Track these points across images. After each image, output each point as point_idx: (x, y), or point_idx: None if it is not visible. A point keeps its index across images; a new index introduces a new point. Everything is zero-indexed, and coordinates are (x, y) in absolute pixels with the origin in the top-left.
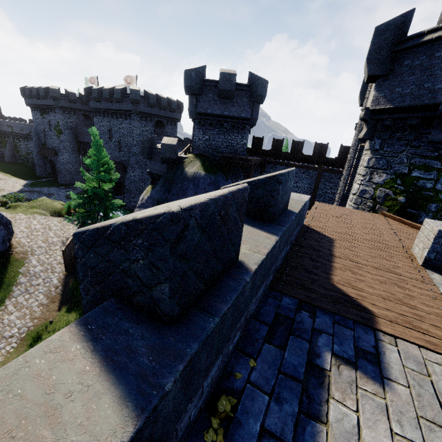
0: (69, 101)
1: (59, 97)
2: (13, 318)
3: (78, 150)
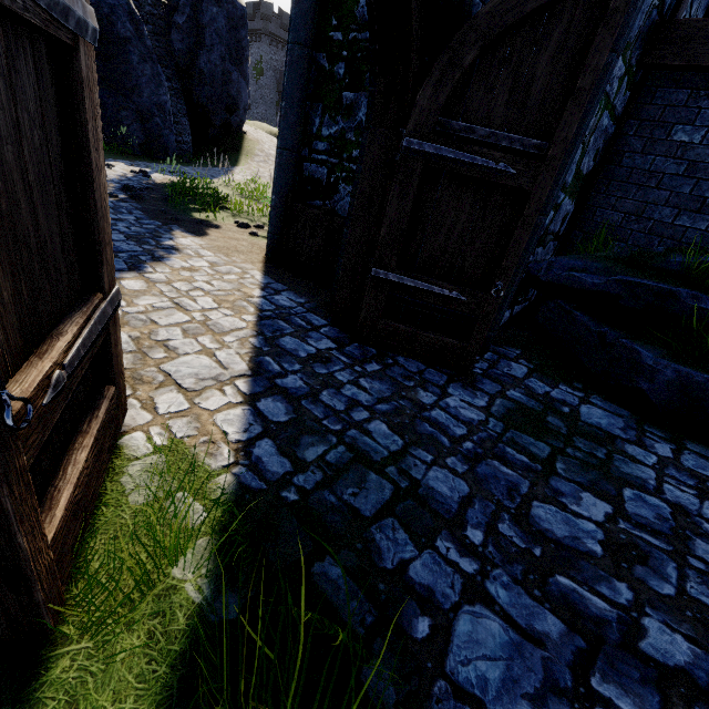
0: (281, 27)
1: (271, 16)
2: (260, 170)
3: (276, 106)
